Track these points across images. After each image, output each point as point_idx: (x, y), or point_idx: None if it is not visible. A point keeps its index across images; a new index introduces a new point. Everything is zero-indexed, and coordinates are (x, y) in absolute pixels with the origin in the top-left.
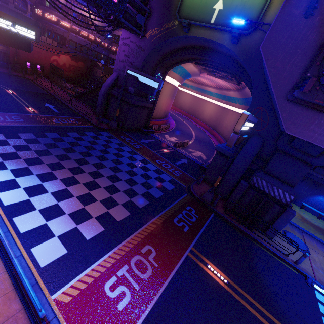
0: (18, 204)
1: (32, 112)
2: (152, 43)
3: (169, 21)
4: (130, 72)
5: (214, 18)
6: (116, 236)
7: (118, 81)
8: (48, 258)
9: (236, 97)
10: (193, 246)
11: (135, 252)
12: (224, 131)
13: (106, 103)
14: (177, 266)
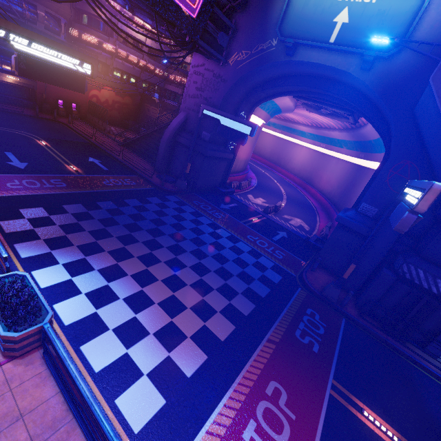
0: (83, 321)
1: (75, 171)
2: (237, 71)
3: (264, 41)
4: (208, 112)
5: (335, 36)
6: (226, 368)
7: (187, 123)
8: (142, 416)
9: (343, 139)
10: (334, 377)
11: (258, 395)
12: (325, 187)
13: (169, 154)
14: (322, 416)
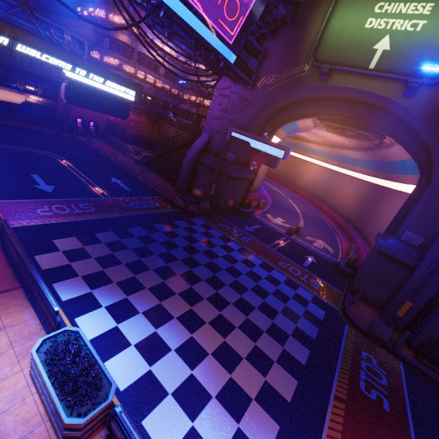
0: (138, 384)
1: (100, 193)
2: (266, 94)
3: (296, 66)
4: (237, 134)
5: (375, 63)
6: None
7: (210, 144)
8: None
9: (358, 158)
10: None
11: None
12: (339, 205)
13: (191, 174)
14: None
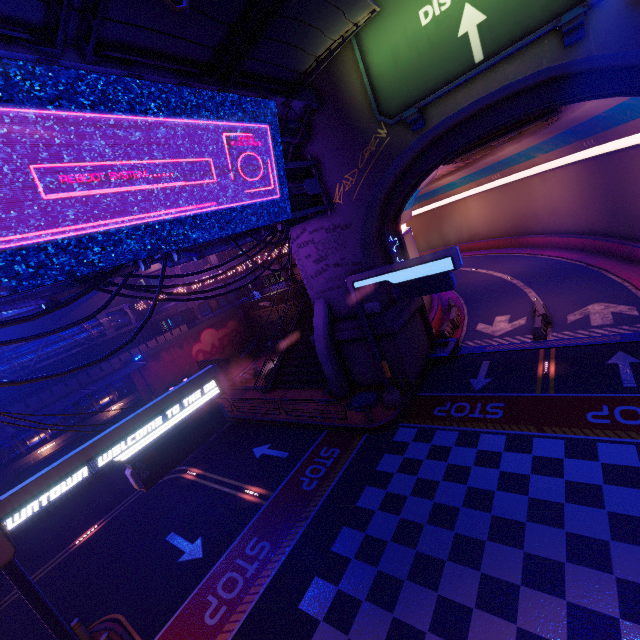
0: None
1: (257, 497)
2: (356, 203)
3: (366, 142)
4: (362, 282)
5: (478, 50)
6: None
7: (333, 310)
8: None
9: (527, 148)
10: None
11: None
12: (556, 222)
13: (340, 364)
14: None
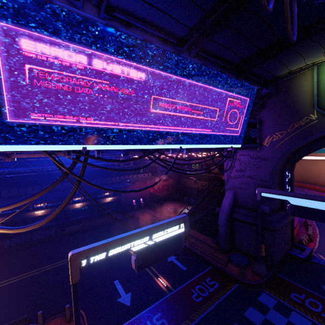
0: None
1: (165, 287)
2: (277, 149)
3: (298, 119)
4: (268, 194)
5: None
6: None
7: (237, 199)
8: None
9: None
10: None
11: None
12: None
13: (230, 231)
14: None
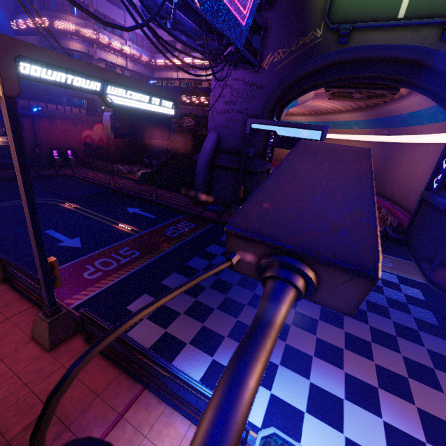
0: None
1: (130, 230)
2: (276, 73)
3: (305, 34)
4: (258, 125)
5: (404, 10)
6: None
7: (220, 143)
8: None
9: (353, 120)
10: None
11: None
12: None
13: (208, 180)
14: None
